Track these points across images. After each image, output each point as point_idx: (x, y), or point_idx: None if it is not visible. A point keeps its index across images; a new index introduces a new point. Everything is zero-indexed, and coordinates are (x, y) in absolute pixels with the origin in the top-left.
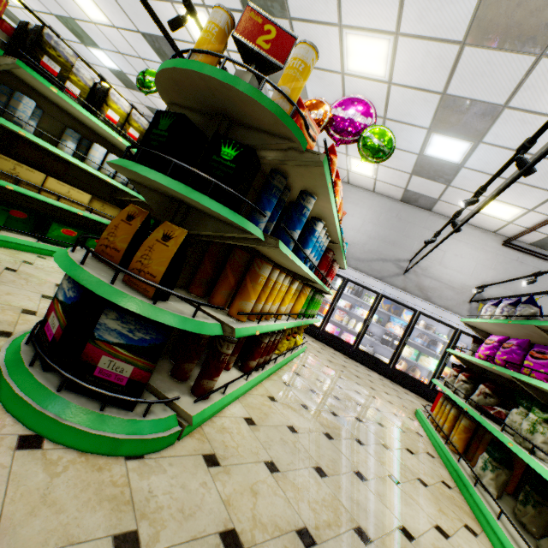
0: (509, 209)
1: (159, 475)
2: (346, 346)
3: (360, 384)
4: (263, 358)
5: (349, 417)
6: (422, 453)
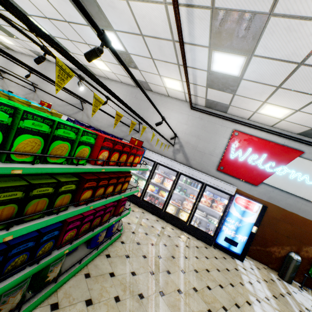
0: (174, 82)
1: None
2: None
3: None
4: None
5: None
6: None
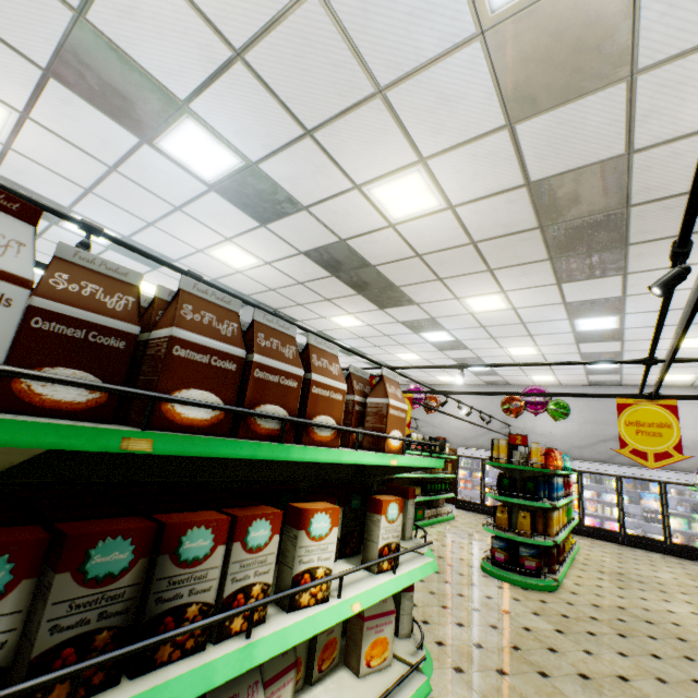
0: (683, 375)
1: (562, 595)
2: (613, 534)
3: (638, 563)
4: (562, 555)
5: (632, 581)
6: (695, 594)
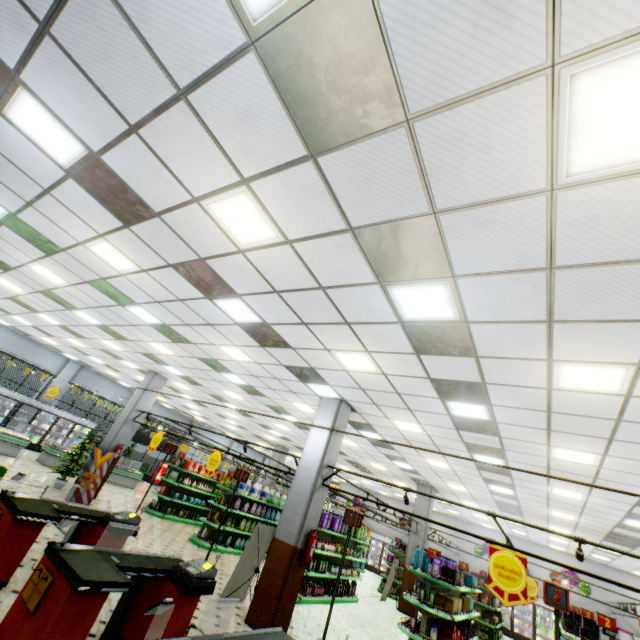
0: None
1: None
2: None
3: None
4: None
5: None
6: None
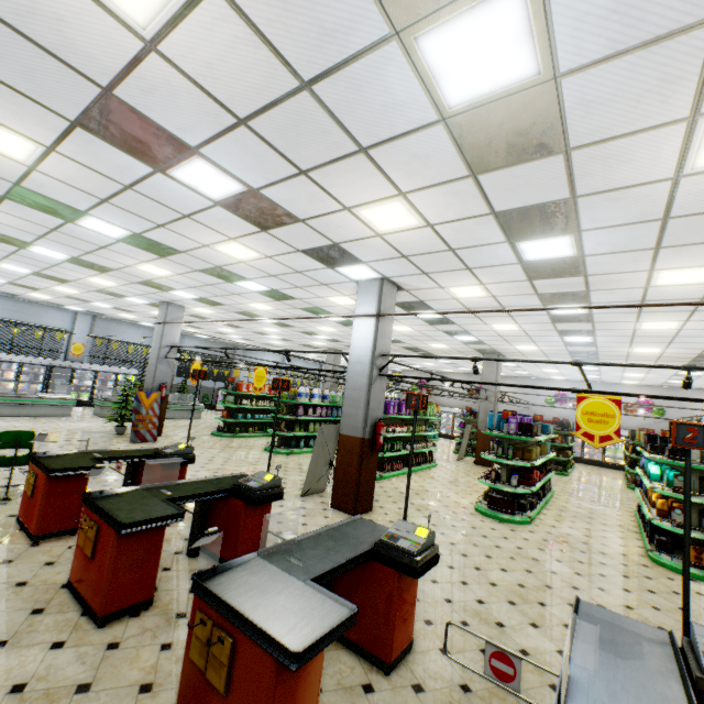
0: None
1: None
2: None
3: None
4: None
5: None
6: None
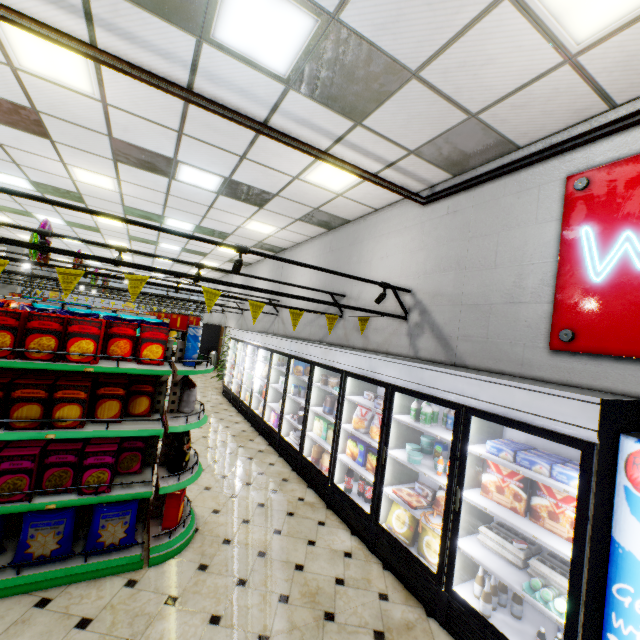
0: (324, 170)
1: None
2: (275, 436)
3: None
4: None
5: None
6: None
